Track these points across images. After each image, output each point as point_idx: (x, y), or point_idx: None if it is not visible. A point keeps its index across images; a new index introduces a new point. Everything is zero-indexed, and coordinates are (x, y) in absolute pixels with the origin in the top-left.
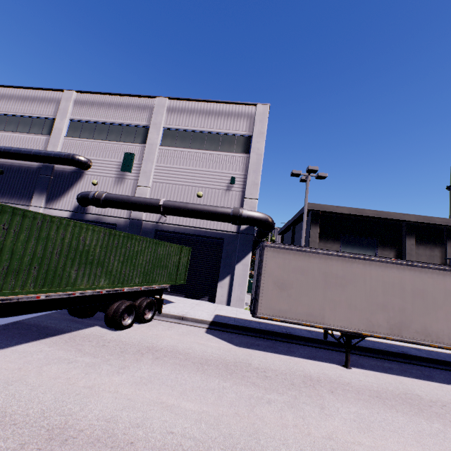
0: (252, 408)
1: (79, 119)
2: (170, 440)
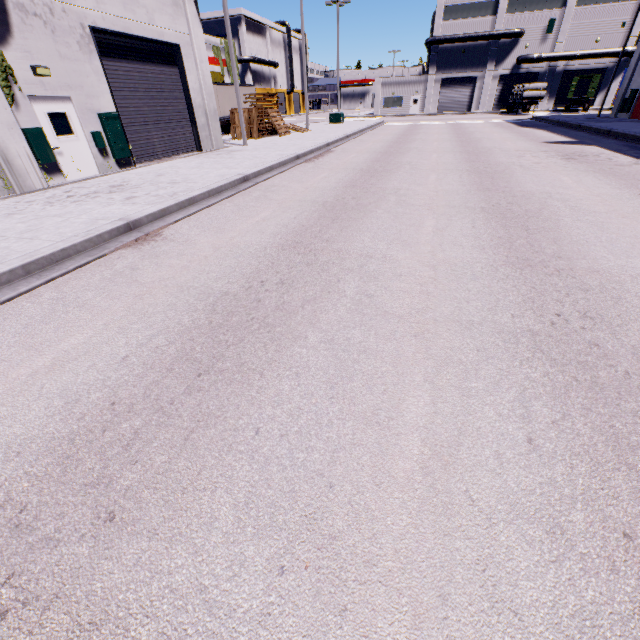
0: None
1: None
2: None
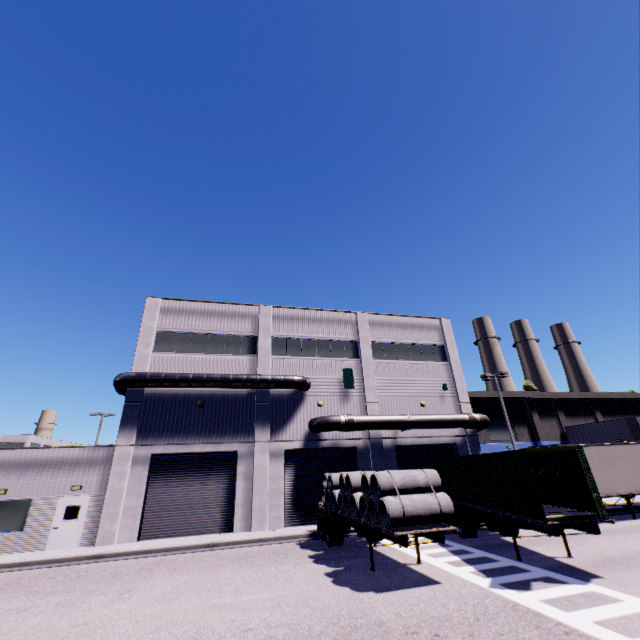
0: None
1: (283, 335)
2: None
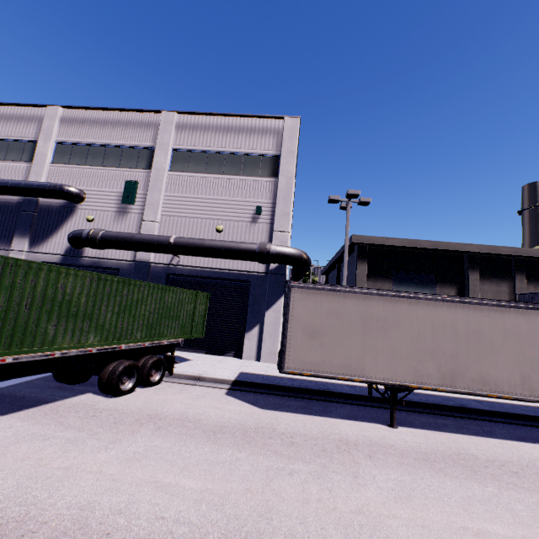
0: (269, 482)
1: (68, 141)
2: (158, 528)
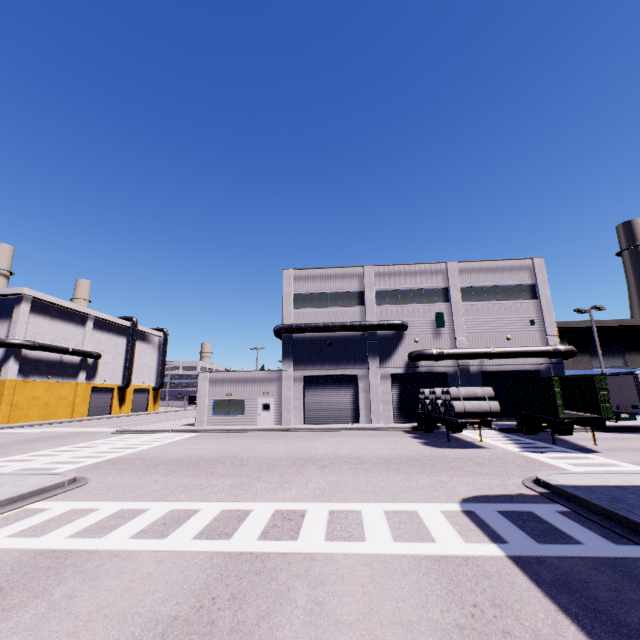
0: None
1: (384, 289)
2: None
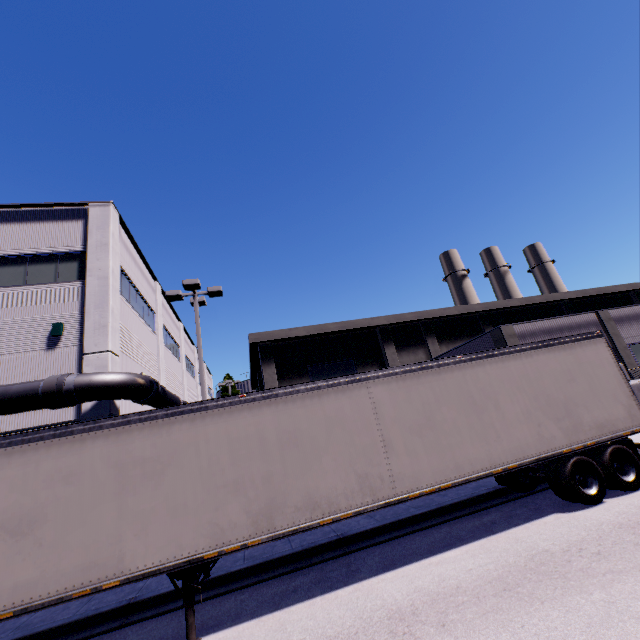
0: None
1: None
2: None
